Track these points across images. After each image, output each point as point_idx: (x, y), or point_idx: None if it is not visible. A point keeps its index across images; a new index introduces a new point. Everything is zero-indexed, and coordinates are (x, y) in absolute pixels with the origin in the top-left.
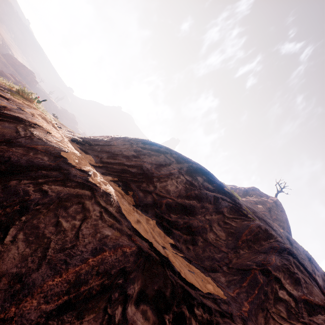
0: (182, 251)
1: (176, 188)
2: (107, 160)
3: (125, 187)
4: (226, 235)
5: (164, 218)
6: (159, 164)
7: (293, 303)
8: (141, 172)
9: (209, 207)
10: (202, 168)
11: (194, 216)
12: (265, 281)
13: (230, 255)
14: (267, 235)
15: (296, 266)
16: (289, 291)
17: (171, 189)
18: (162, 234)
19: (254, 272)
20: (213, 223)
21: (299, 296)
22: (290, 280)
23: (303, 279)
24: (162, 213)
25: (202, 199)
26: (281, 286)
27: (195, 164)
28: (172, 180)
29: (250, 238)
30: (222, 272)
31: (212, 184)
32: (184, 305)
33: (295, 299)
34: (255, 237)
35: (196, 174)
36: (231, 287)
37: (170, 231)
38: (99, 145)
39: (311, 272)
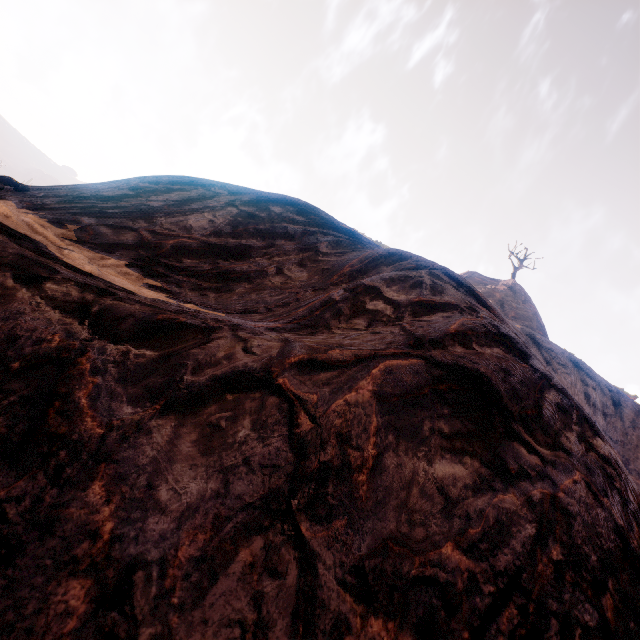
0: (179, 295)
1: (209, 223)
2: (54, 206)
3: (62, 220)
4: (310, 276)
5: (159, 263)
6: (184, 199)
7: (391, 310)
8: (130, 211)
9: (286, 246)
10: (292, 198)
11: (246, 259)
12: (345, 297)
13: (303, 294)
14: (398, 258)
15: (430, 274)
16: (391, 298)
17: (195, 224)
18: (133, 275)
19: (330, 293)
20: (287, 265)
21: (409, 300)
22: (401, 285)
23: (432, 281)
24: (158, 256)
25: (272, 235)
26: (376, 296)
27: (276, 194)
28: (205, 214)
29: (359, 268)
30: (266, 312)
31: (306, 216)
32: (5, 272)
33: (397, 306)
34: (371, 265)
35: (269, 204)
36: (267, 319)
37: (167, 276)
38: (45, 189)
39: (471, 288)
